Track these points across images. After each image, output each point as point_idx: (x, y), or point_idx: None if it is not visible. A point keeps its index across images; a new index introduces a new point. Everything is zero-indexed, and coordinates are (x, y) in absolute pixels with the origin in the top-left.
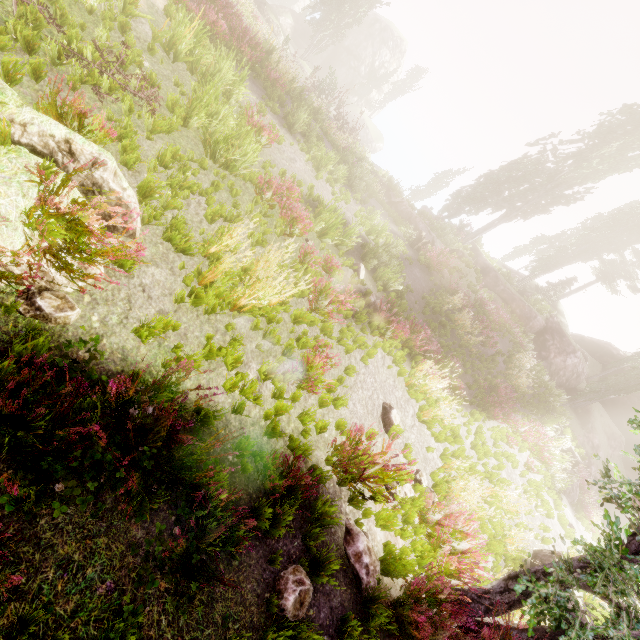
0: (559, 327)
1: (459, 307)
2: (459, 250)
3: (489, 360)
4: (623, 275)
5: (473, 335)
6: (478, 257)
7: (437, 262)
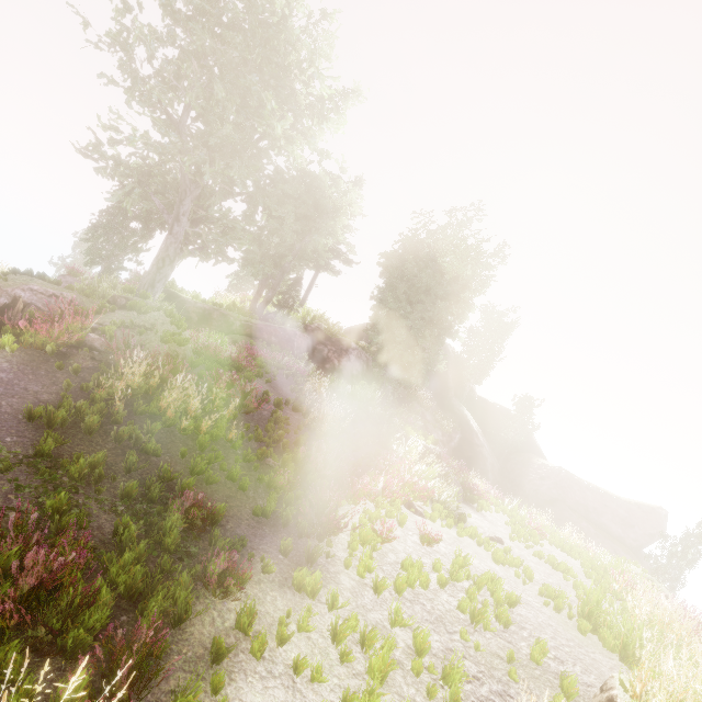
0: (322, 331)
1: (164, 381)
2: (115, 296)
3: (271, 428)
4: (332, 255)
5: (218, 409)
6: (185, 304)
7: (59, 329)
